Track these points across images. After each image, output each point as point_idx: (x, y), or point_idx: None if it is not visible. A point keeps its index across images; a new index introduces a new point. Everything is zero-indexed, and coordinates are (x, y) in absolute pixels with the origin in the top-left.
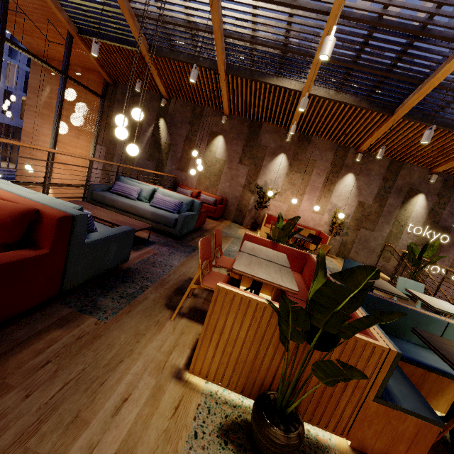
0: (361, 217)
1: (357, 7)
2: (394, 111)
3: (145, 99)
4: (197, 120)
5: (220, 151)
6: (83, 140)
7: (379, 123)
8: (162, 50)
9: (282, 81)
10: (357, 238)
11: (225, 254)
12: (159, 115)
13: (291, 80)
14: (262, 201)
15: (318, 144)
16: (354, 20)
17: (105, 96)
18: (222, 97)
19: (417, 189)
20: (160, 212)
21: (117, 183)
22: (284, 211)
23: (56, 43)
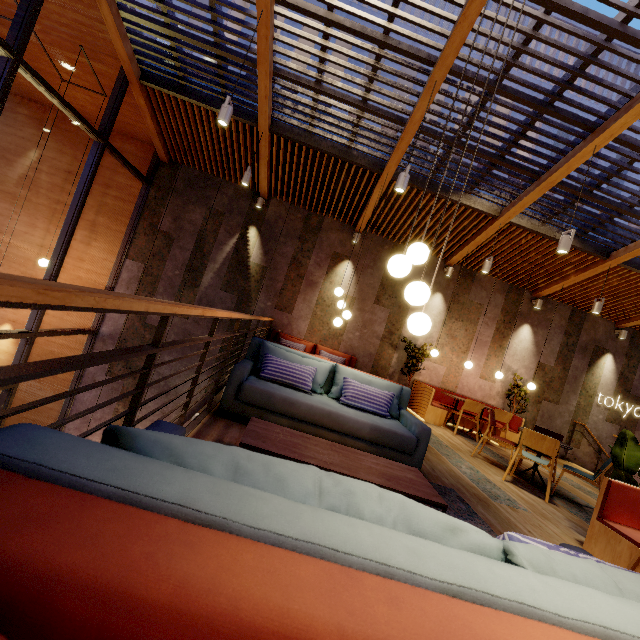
0: (542, 384)
1: (636, 130)
2: (609, 254)
3: (226, 194)
4: (312, 234)
5: (346, 283)
6: (98, 249)
7: (582, 266)
8: (293, 131)
9: (472, 200)
10: (538, 415)
11: (488, 494)
12: (248, 221)
13: (483, 200)
14: (414, 363)
15: (484, 282)
16: (622, 144)
17: (152, 181)
18: (366, 208)
19: (604, 348)
20: (381, 423)
21: (272, 359)
22: (441, 377)
23: (76, 85)
